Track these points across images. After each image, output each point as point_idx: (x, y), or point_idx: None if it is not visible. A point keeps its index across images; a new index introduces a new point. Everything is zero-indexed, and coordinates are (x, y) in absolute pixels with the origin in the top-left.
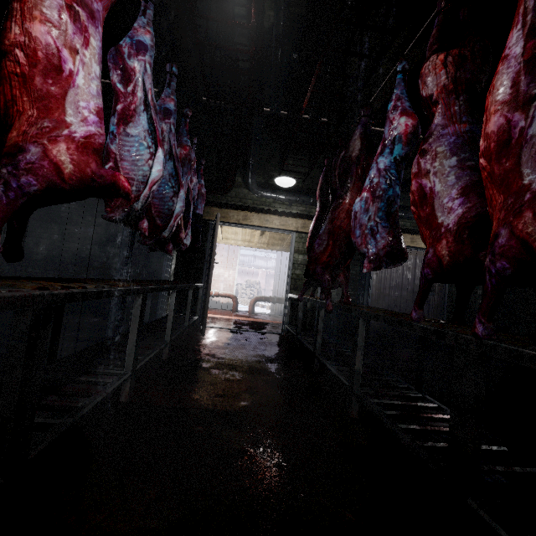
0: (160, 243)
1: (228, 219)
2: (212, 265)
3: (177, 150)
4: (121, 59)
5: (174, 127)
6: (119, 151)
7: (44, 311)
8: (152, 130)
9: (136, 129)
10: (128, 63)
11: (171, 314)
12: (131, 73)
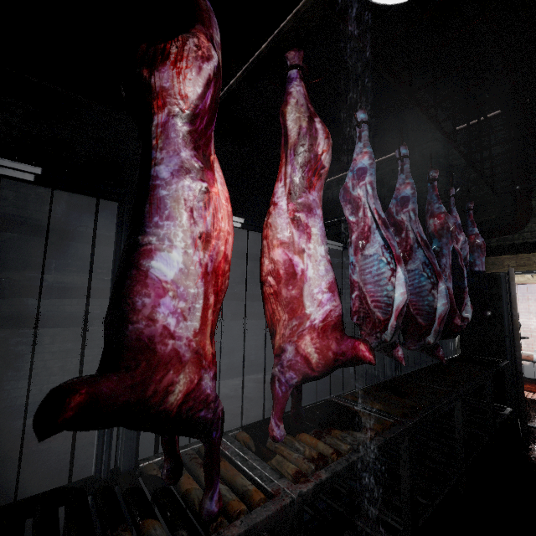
0: (423, 348)
1: (531, 267)
2: (516, 344)
3: (428, 222)
4: (346, 193)
5: (415, 212)
6: (358, 277)
7: (296, 514)
8: (386, 244)
9: (370, 248)
10: (352, 193)
11: (459, 430)
12: (356, 200)
